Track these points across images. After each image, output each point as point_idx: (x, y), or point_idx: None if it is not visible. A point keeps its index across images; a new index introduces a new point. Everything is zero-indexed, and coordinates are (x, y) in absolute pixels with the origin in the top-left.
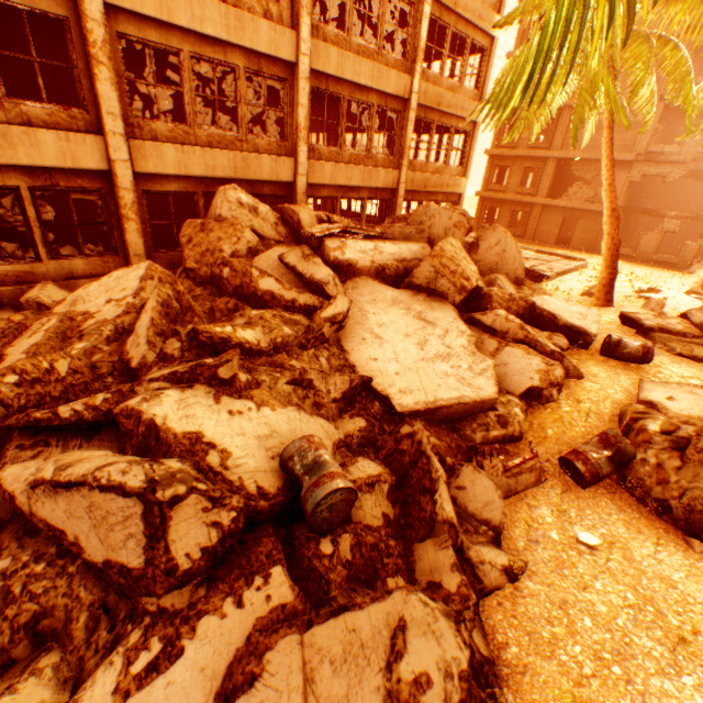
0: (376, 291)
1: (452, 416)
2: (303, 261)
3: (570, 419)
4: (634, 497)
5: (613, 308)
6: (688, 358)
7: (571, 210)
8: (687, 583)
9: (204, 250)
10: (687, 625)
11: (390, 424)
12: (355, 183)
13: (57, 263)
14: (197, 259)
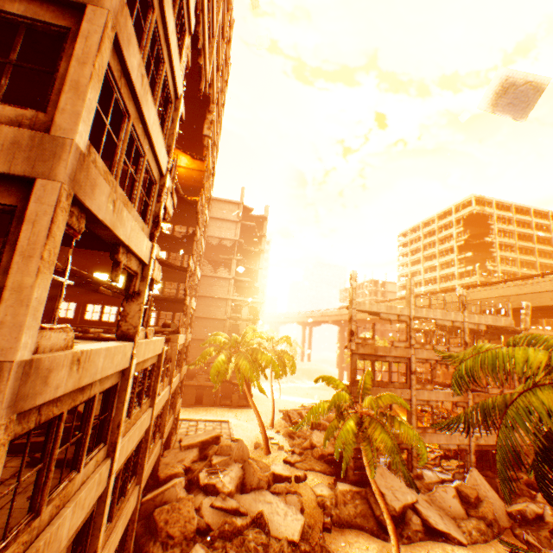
0: (246, 498)
1: (301, 534)
2: (224, 501)
3: (312, 512)
4: (337, 526)
5: (271, 453)
6: (307, 470)
7: (200, 385)
8: (357, 538)
9: (184, 522)
10: (364, 546)
11: (297, 549)
12: (168, 433)
13: None
14: (184, 530)
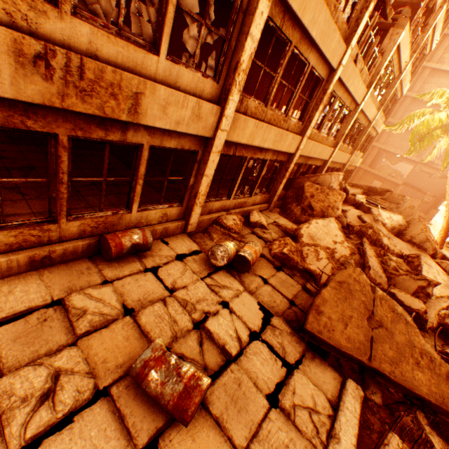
0: (397, 242)
1: None
2: (374, 222)
3: None
4: None
5: None
6: None
7: (379, 177)
8: None
9: (326, 206)
10: None
11: None
12: (339, 161)
13: (254, 197)
14: (323, 210)
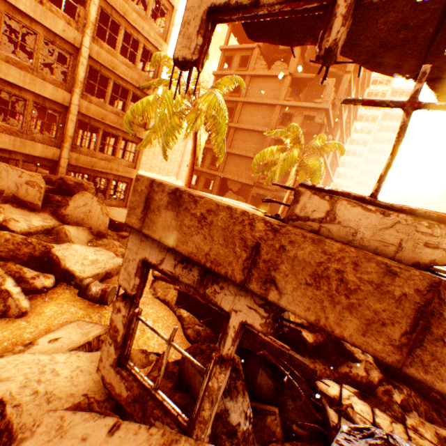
0: None
1: None
2: None
3: None
4: None
5: None
6: (162, 301)
7: None
8: None
9: None
10: None
11: None
12: (4, 146)
13: None
14: None
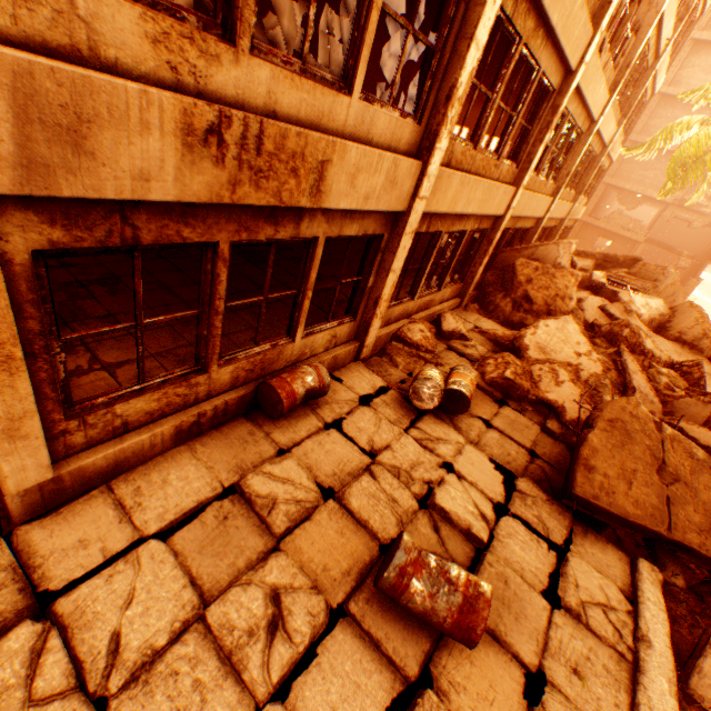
0: (660, 342)
1: None
2: (625, 315)
3: None
4: None
5: None
6: None
7: (607, 232)
8: None
9: (553, 295)
10: None
11: None
12: (556, 216)
13: (443, 291)
14: (548, 302)
